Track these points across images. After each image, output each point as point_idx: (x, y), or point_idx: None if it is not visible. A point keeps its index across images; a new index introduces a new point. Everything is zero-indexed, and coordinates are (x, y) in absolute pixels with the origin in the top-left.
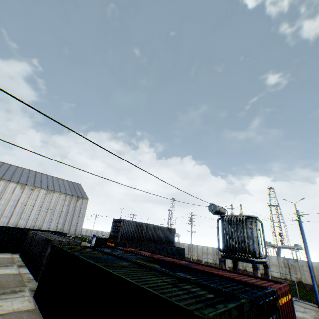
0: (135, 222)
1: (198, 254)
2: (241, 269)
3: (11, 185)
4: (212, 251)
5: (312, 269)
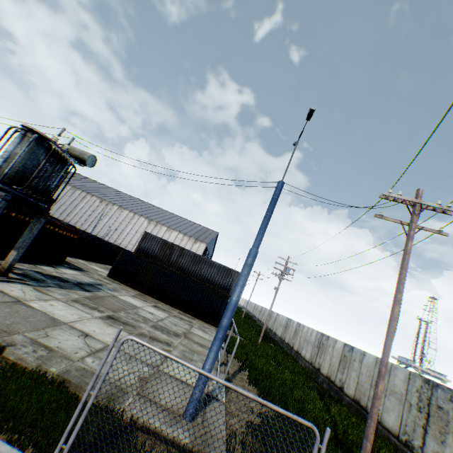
0: (164, 240)
1: (299, 343)
2: (336, 386)
3: (141, 219)
4: (314, 339)
5: (378, 384)
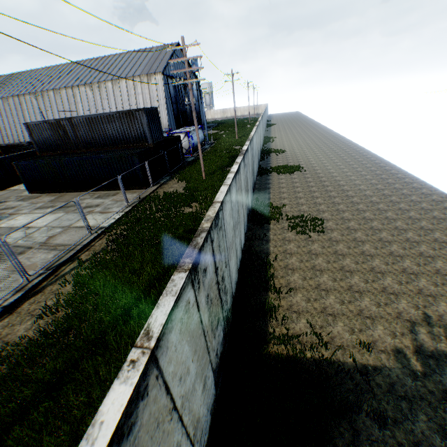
0: (47, 122)
1: None
2: None
3: (81, 90)
4: None
5: None
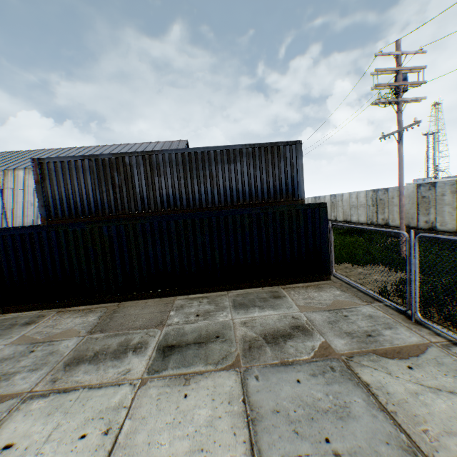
0: (92, 158)
1: None
2: None
3: None
4: None
5: None
